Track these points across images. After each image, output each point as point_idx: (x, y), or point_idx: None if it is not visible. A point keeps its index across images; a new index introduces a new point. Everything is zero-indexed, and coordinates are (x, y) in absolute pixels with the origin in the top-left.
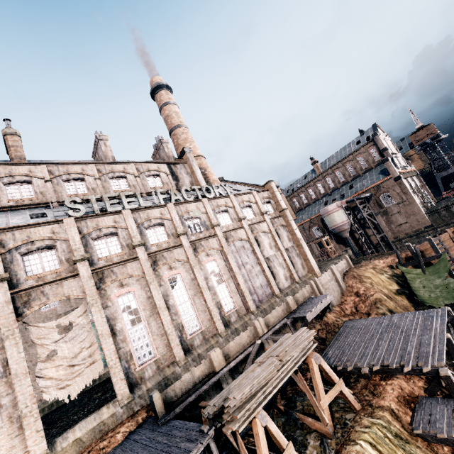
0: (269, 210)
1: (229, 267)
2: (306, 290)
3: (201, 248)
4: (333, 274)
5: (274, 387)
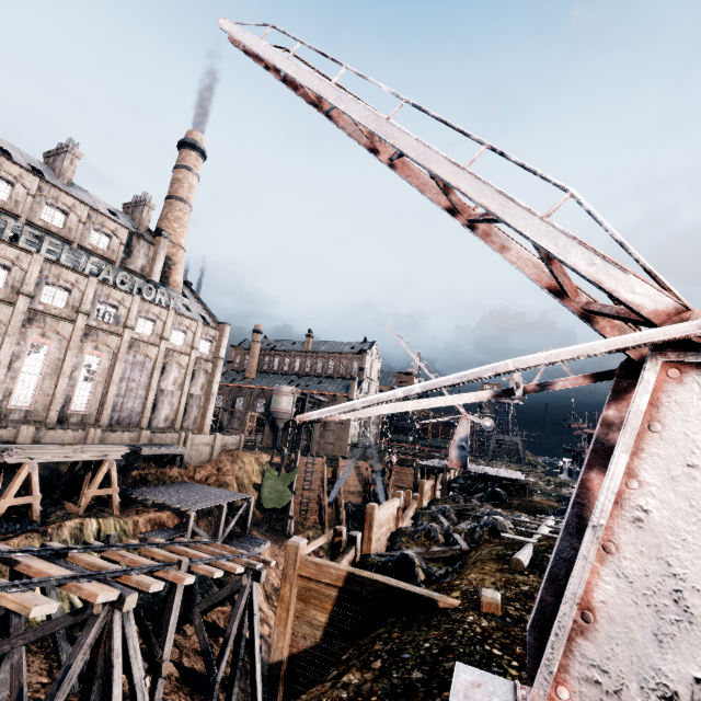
0: (204, 348)
1: (111, 373)
2: (171, 437)
3: (95, 338)
4: (214, 442)
5: (59, 459)
